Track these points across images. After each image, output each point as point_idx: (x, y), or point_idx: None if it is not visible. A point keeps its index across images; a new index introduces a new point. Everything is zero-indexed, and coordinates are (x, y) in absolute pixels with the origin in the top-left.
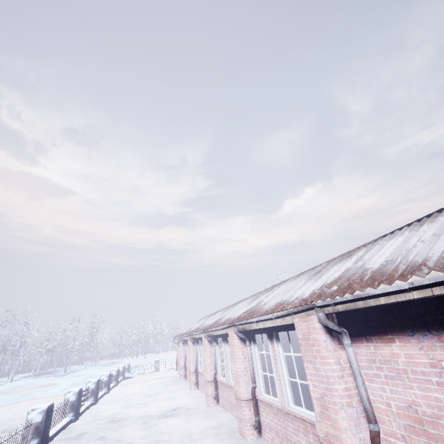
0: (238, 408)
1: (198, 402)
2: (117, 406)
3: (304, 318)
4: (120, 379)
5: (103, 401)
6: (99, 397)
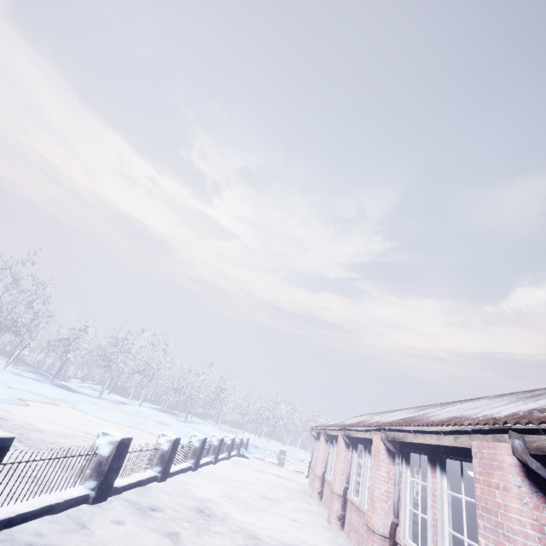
0: None
1: None
2: (218, 489)
3: None
4: (234, 452)
5: (205, 471)
6: (202, 463)
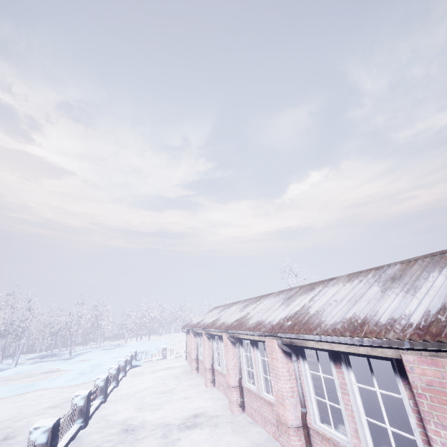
0: (282, 434)
1: (219, 406)
2: (129, 406)
3: (432, 359)
4: (127, 368)
5: (113, 397)
6: (108, 393)
